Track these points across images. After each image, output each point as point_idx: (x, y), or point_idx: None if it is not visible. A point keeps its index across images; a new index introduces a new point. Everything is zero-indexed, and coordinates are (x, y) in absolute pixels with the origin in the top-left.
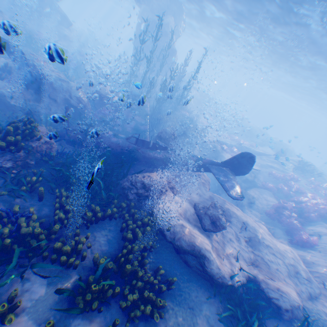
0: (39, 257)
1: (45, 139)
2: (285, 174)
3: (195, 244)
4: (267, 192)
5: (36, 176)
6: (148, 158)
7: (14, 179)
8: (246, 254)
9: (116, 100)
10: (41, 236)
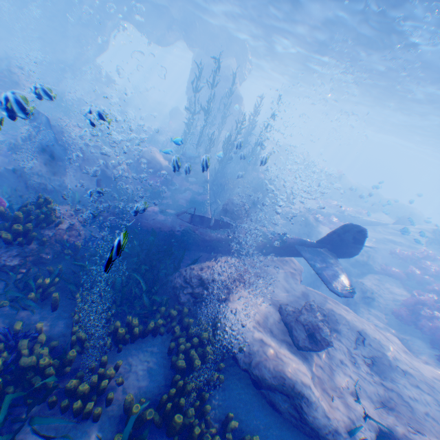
0: (44, 404)
1: (67, 224)
2: (415, 251)
3: (285, 375)
4: (391, 280)
5: (51, 275)
6: (209, 241)
7: (21, 282)
8: (370, 387)
9: (165, 165)
10: (48, 370)
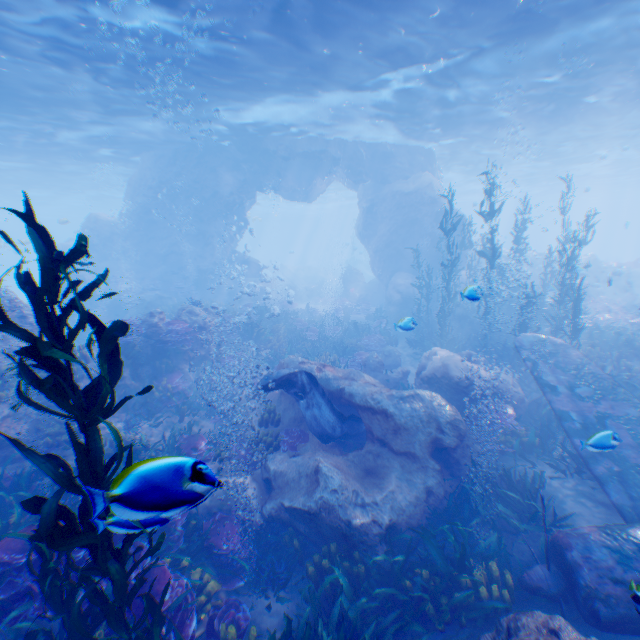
0: None
1: None
2: None
3: None
4: None
5: None
6: None
7: None
8: None
9: (484, 374)
10: None
